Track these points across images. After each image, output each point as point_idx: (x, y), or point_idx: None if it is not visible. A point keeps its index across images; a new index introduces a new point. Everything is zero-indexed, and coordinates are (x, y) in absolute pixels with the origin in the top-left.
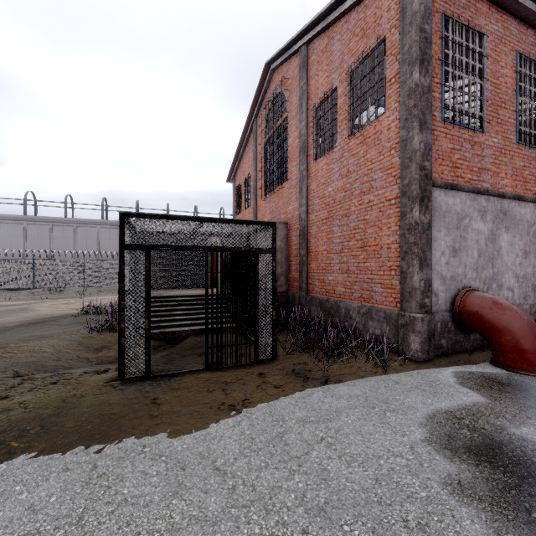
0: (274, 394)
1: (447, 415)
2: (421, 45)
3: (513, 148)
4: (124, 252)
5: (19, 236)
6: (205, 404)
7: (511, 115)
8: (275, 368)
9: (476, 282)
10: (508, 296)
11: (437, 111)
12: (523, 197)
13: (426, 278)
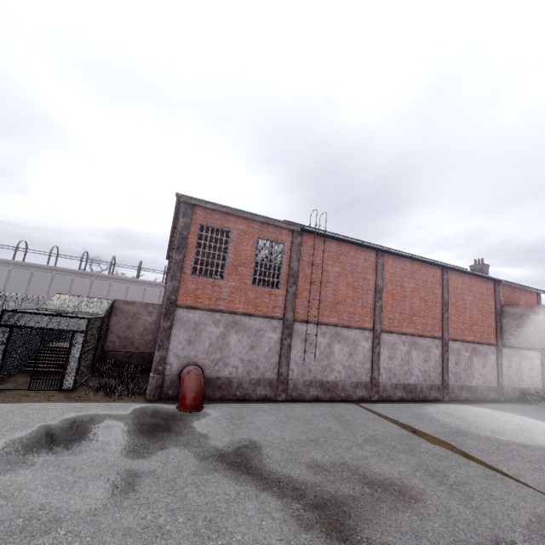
0: (41, 402)
1: (94, 415)
2: (179, 241)
3: (248, 287)
4: None
5: (3, 277)
6: (4, 401)
7: (249, 270)
8: (65, 394)
9: (205, 360)
10: (233, 371)
11: (188, 270)
12: (253, 314)
13: (162, 355)
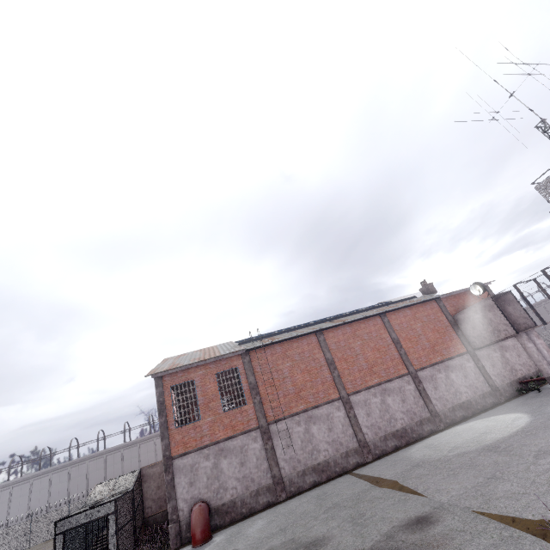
0: None
1: None
2: (159, 407)
3: (222, 416)
4: (55, 537)
5: (65, 481)
6: None
7: (217, 402)
8: None
9: (208, 494)
10: (233, 492)
11: (173, 426)
12: (233, 436)
13: (173, 505)
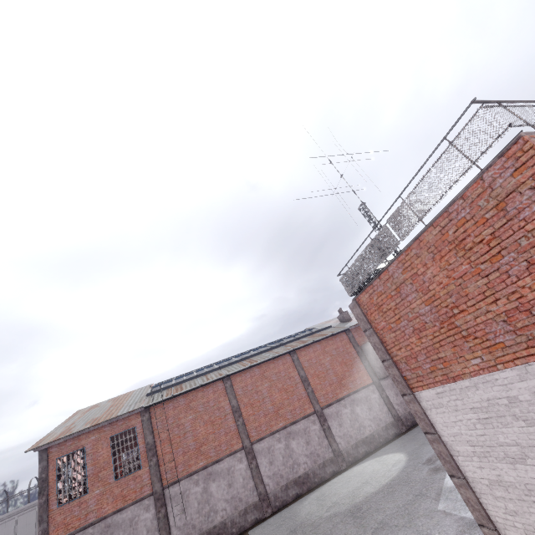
0: None
1: None
2: (40, 485)
3: (113, 485)
4: None
5: None
6: None
7: (109, 469)
8: None
9: None
10: None
11: (54, 505)
12: (123, 508)
13: None
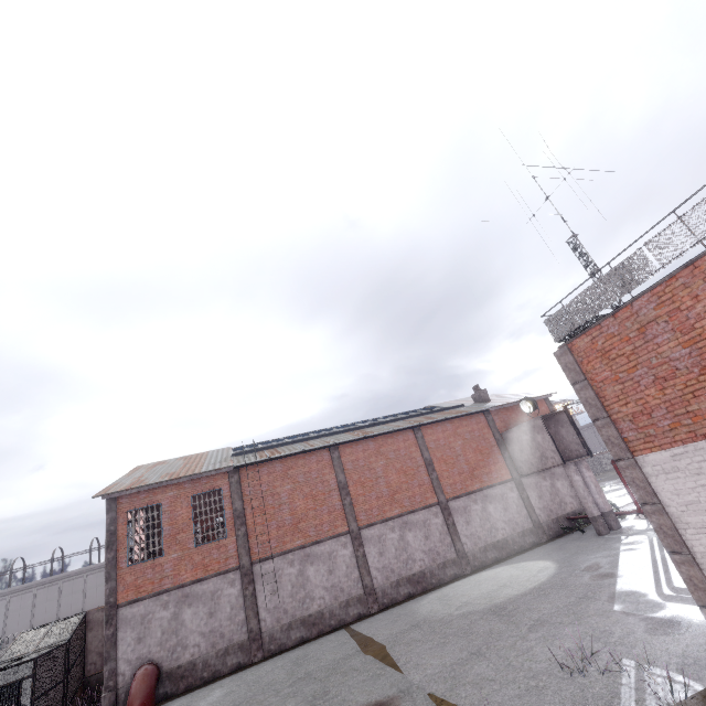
0: None
1: None
2: (108, 538)
3: (193, 551)
4: None
5: (1, 615)
6: None
7: (189, 533)
8: None
9: (161, 653)
10: (195, 651)
11: (124, 563)
12: (204, 578)
13: (111, 668)
